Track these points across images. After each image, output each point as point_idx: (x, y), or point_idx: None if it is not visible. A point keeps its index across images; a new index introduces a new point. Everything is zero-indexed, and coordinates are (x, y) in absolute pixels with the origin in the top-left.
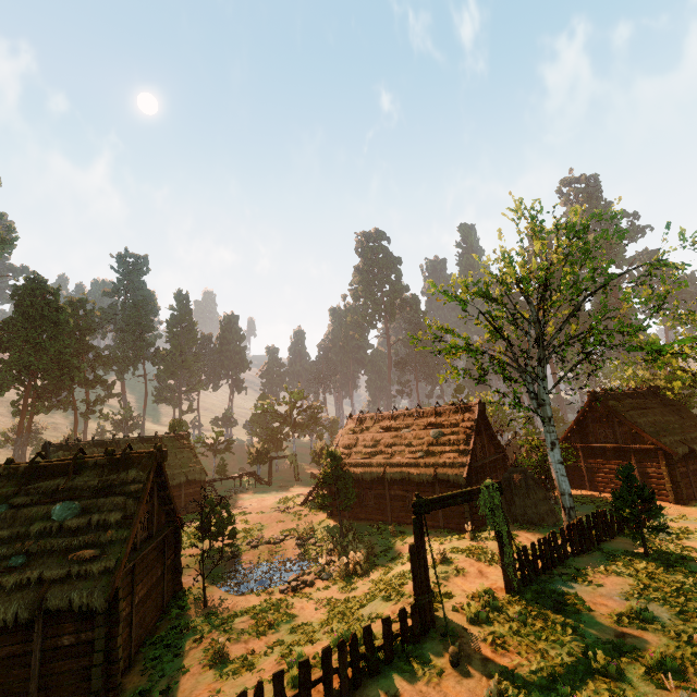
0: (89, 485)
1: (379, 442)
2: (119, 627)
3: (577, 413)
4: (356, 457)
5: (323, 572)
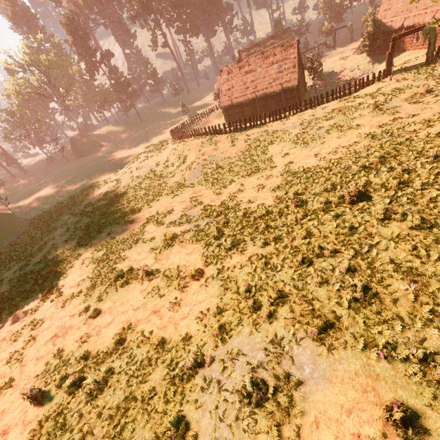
0: (280, 58)
1: (406, 2)
2: (299, 93)
3: None
4: (388, 17)
5: (360, 77)
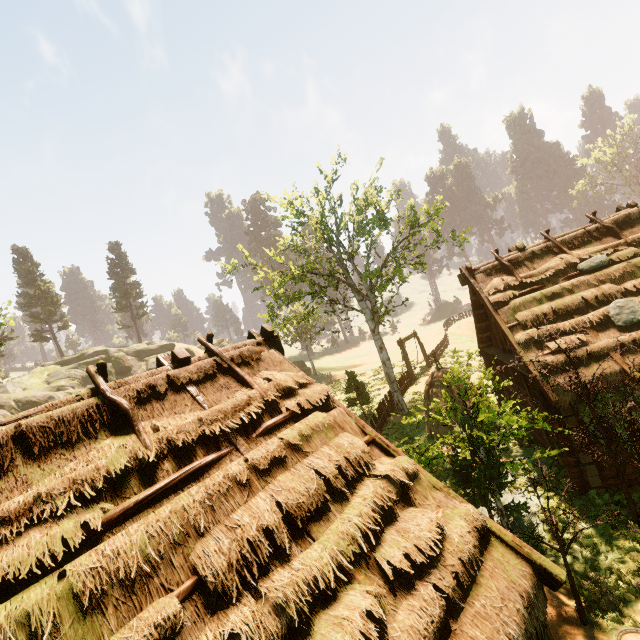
0: None
1: None
2: None
3: (324, 395)
4: None
5: None
